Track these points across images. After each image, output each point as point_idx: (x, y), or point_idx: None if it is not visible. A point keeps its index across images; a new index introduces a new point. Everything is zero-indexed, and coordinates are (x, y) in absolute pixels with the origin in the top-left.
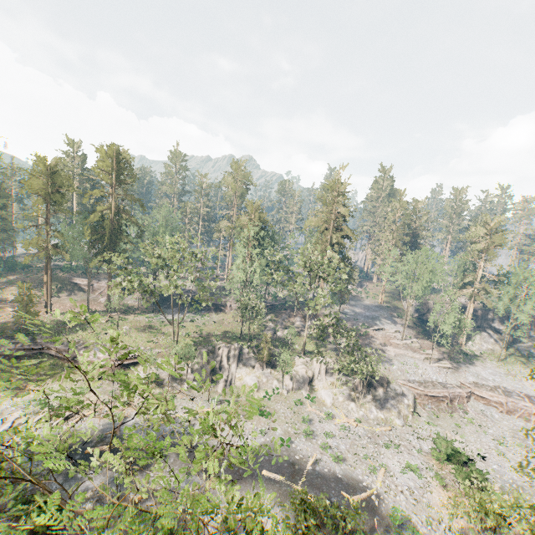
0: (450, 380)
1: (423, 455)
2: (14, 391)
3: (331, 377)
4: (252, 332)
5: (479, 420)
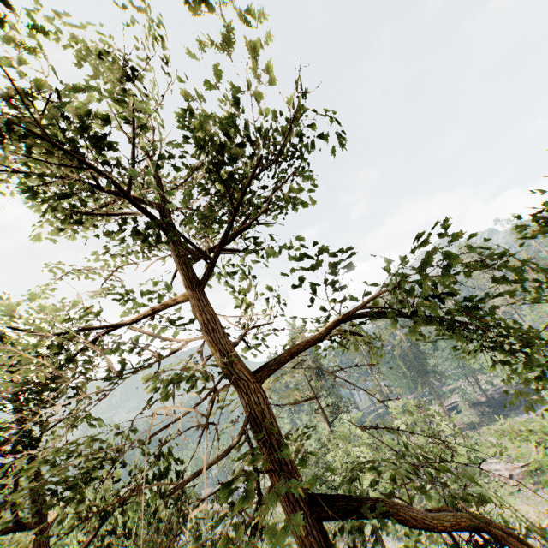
0: None
1: None
2: None
3: None
4: None
5: None
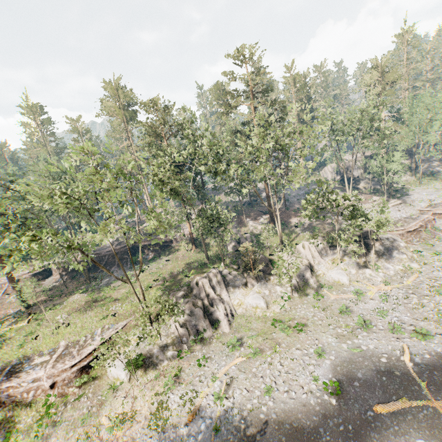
0: (411, 212)
1: None
2: None
3: (327, 255)
4: (214, 252)
5: None
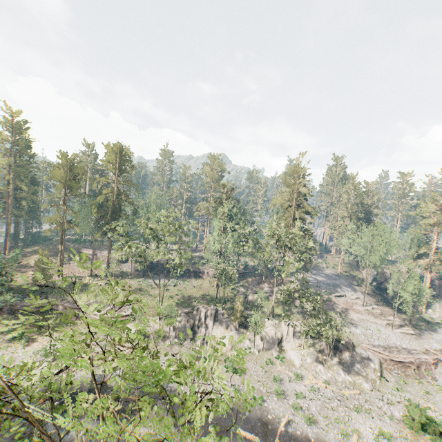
0: (414, 346)
1: (395, 421)
2: (26, 341)
3: (298, 339)
4: (226, 296)
5: None
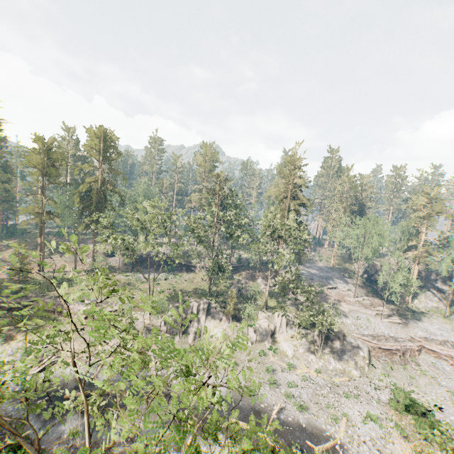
0: (401, 335)
1: (381, 405)
2: (4, 340)
3: (291, 330)
4: (218, 289)
5: (431, 373)
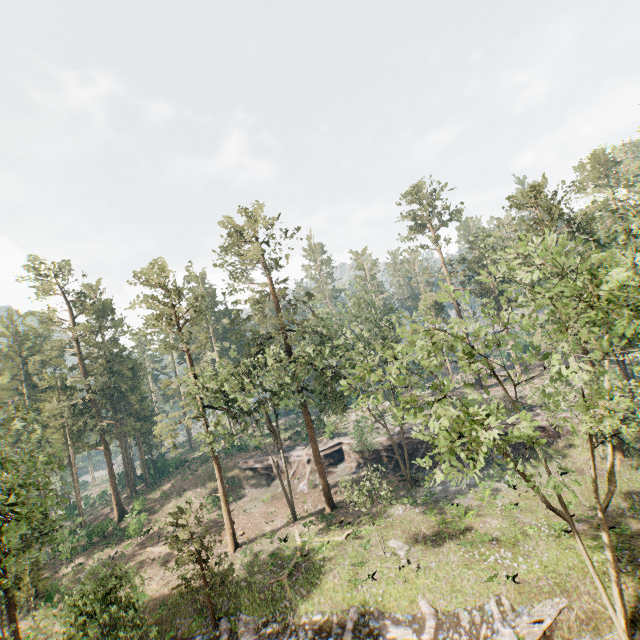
0: None
1: None
2: None
3: None
4: None
5: None
